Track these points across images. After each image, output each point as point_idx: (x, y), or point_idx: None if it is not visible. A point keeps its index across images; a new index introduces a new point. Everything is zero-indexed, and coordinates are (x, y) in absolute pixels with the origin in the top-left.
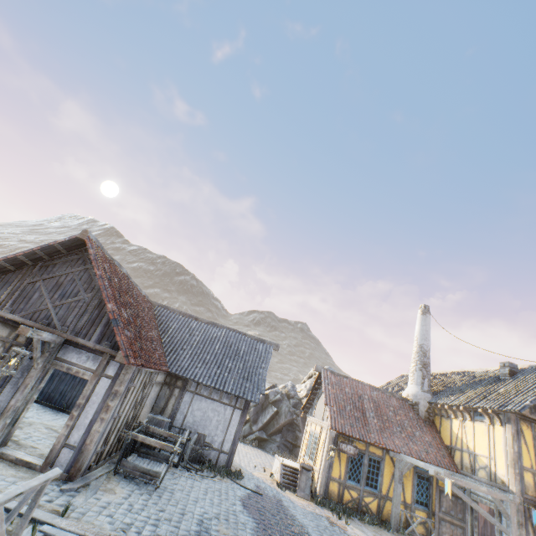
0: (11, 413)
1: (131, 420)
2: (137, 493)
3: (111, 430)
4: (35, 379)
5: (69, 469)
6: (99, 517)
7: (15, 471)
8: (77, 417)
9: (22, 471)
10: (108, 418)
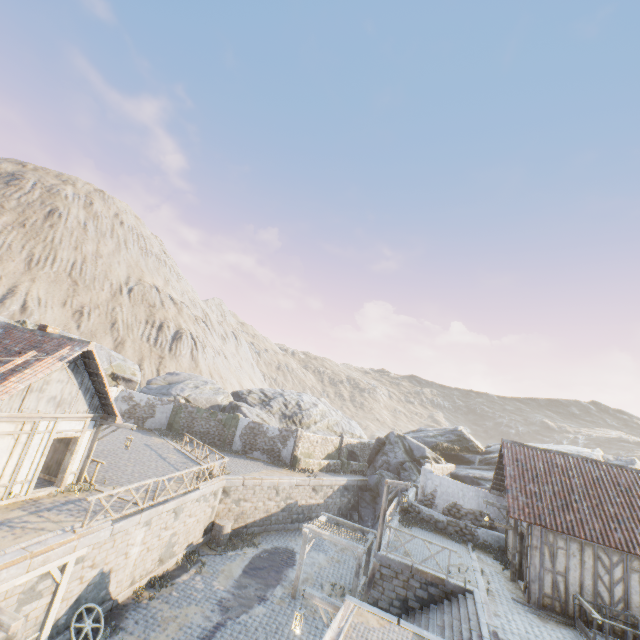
0: (512, 556)
1: (610, 600)
2: (562, 635)
3: (557, 584)
4: (516, 537)
5: (527, 595)
6: (504, 608)
7: (513, 588)
8: (526, 561)
9: (516, 590)
10: (534, 564)
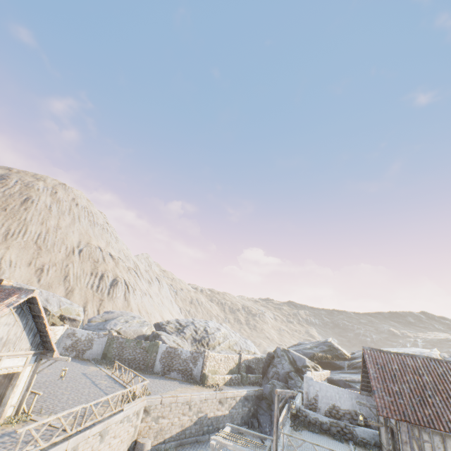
0: None
1: None
2: None
3: None
4: (387, 433)
5: None
6: None
7: None
8: None
9: None
10: None
